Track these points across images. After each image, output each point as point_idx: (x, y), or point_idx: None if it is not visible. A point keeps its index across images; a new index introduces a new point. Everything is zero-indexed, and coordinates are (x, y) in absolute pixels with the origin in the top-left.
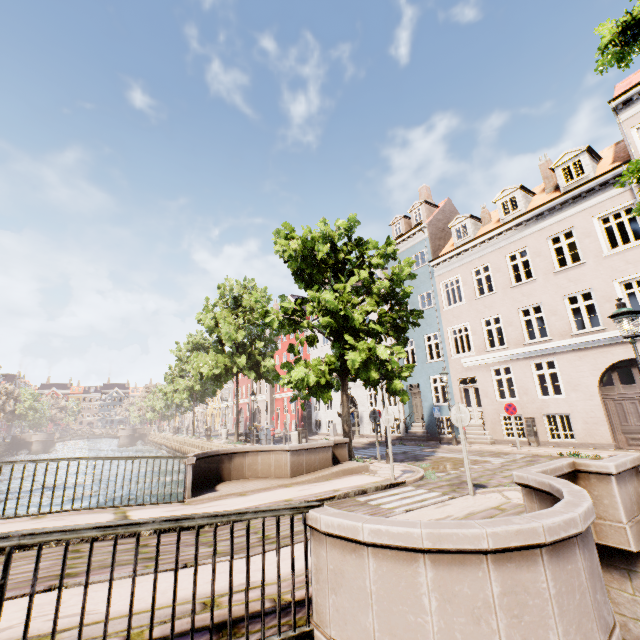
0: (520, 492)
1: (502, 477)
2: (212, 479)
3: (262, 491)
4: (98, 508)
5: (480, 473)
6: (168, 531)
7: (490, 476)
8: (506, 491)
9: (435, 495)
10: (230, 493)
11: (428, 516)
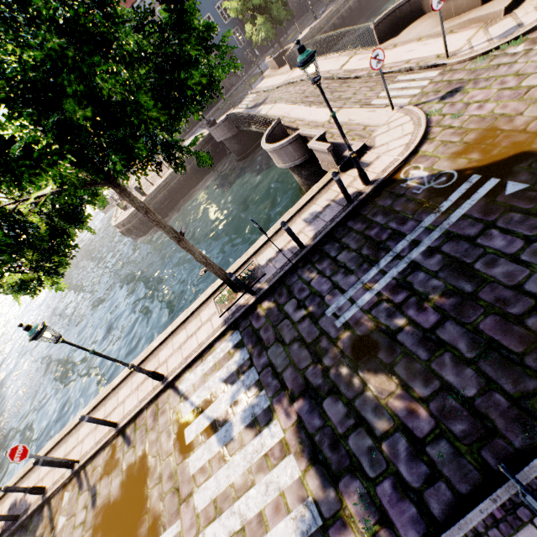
0: (405, 123)
1: (501, 89)
2: (416, 16)
3: (404, 44)
4: (353, 51)
5: (530, 66)
6: (339, 80)
7: (506, 81)
8: (408, 117)
9: (410, 95)
10: (393, 44)
11: (353, 116)
